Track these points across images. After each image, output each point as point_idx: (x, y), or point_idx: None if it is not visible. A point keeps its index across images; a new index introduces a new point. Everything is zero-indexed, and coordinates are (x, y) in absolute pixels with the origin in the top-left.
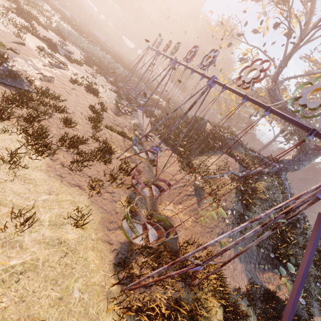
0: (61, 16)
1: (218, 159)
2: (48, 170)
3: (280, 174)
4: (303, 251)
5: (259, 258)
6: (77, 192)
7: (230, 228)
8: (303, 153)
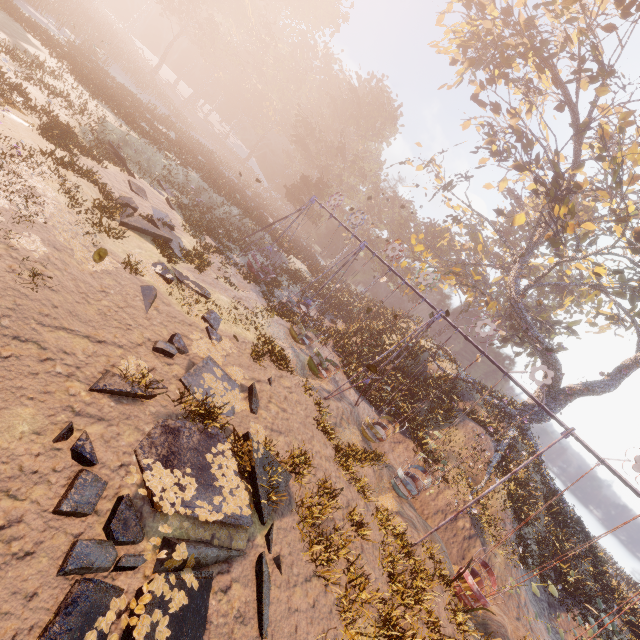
0: (84, 80)
1: (466, 434)
2: None
3: (525, 430)
4: (581, 562)
5: (545, 595)
6: None
7: (519, 570)
8: (552, 397)
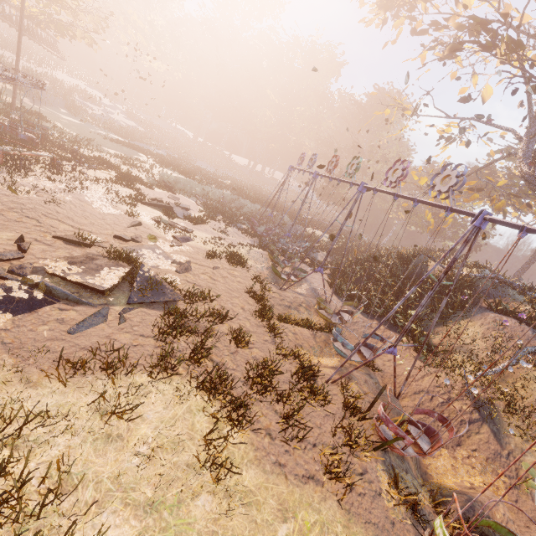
0: (161, 162)
1: (483, 325)
2: (258, 457)
3: None
4: None
5: None
6: (316, 494)
7: None
8: None
